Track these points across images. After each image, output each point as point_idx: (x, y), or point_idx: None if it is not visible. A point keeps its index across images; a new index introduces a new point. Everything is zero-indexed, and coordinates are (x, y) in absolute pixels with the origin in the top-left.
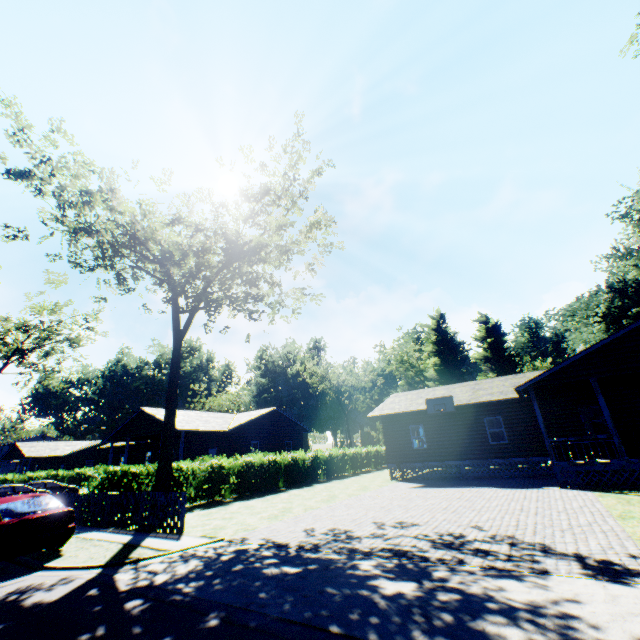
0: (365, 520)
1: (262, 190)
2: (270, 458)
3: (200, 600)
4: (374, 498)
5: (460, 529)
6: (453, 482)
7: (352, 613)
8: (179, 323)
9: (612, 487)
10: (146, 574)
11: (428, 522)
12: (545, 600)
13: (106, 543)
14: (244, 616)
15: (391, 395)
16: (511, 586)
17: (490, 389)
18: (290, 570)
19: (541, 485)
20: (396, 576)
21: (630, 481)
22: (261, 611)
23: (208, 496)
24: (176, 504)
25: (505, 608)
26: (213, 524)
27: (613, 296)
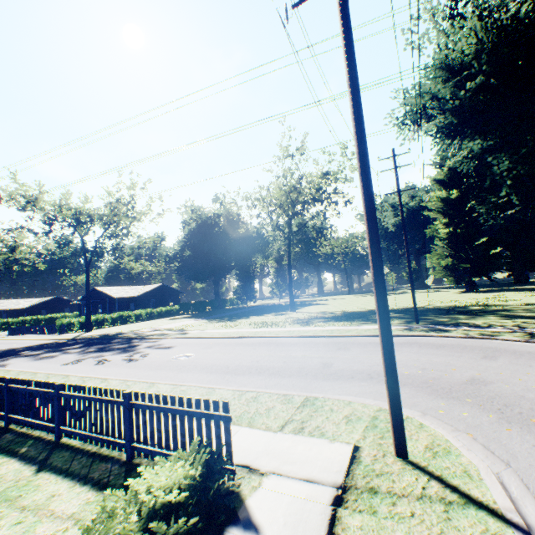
0: None
1: (0, 241)
2: (37, 317)
3: None
4: None
5: None
6: None
7: None
8: None
9: None
10: None
11: None
12: None
13: None
14: None
15: None
16: None
17: None
18: None
19: None
20: None
21: None
22: None
23: (3, 329)
24: None
25: None
26: None
27: None
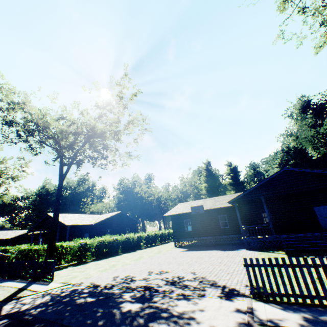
0: (146, 270)
1: (106, 103)
2: (114, 238)
3: (36, 318)
4: (159, 258)
5: (184, 274)
6: (202, 247)
7: (101, 321)
8: (62, 171)
9: (268, 249)
10: (19, 305)
11: (173, 270)
12: (189, 310)
13: (10, 288)
14: (51, 325)
15: (178, 204)
16: (181, 304)
17: (222, 201)
18: (89, 300)
19: (239, 248)
20: (135, 301)
21: (276, 246)
22: (60, 322)
23: (78, 259)
24: (50, 266)
25: (169, 315)
26: (72, 275)
27: (283, 154)
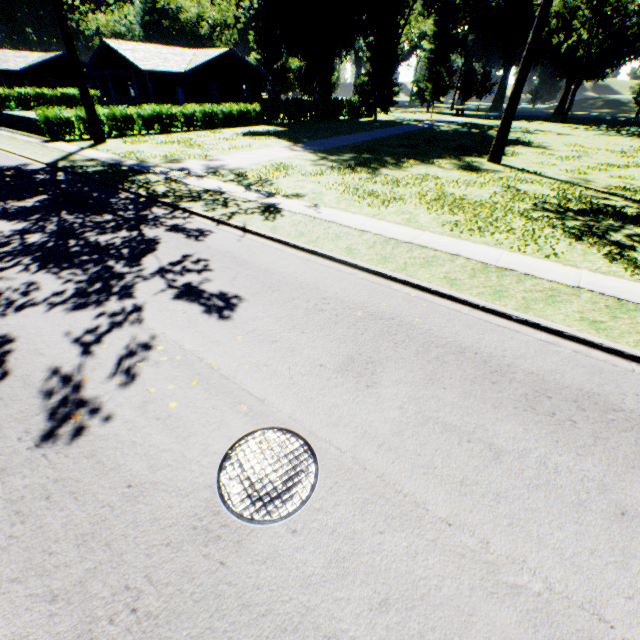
0: None
1: None
2: (42, 92)
3: None
4: None
5: None
6: None
7: None
8: None
9: None
10: None
11: None
12: None
13: None
14: None
15: None
16: None
17: None
18: None
19: None
20: None
21: None
22: None
23: None
24: None
25: None
26: None
27: None
